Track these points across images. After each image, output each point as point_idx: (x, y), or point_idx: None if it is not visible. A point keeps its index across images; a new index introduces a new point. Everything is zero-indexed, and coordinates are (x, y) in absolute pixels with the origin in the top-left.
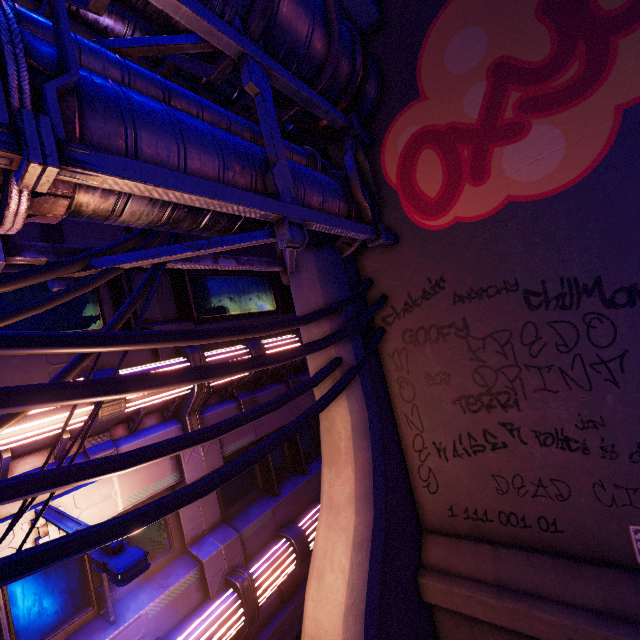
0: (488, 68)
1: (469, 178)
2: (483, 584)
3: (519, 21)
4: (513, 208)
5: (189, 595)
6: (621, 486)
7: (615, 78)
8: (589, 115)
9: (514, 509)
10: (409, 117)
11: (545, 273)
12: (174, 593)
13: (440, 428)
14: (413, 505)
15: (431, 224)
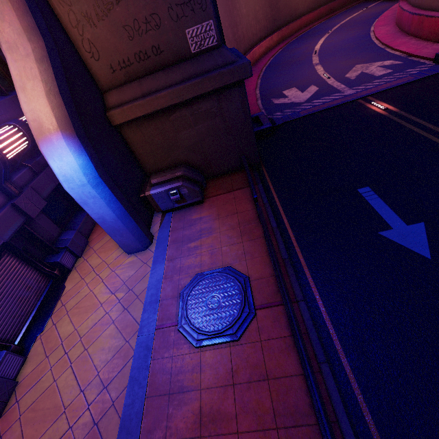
0: None
1: None
2: (137, 99)
3: None
4: None
5: None
6: (178, 4)
7: None
8: None
9: (140, 48)
10: None
11: None
12: None
13: None
14: (89, 74)
15: None
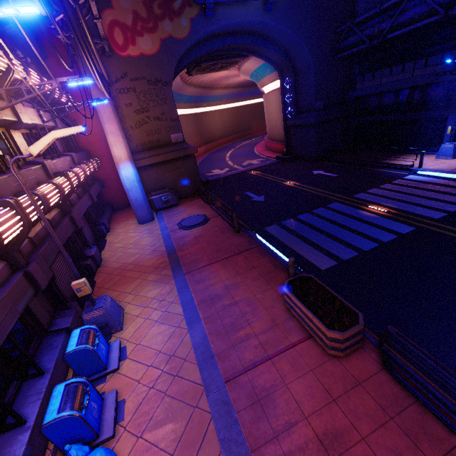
0: (132, 11)
1: (131, 43)
2: (148, 158)
3: (139, 2)
4: (143, 56)
5: (72, 162)
6: (169, 127)
7: (159, 31)
8: (155, 38)
9: (151, 139)
10: (110, 13)
11: (151, 76)
12: (69, 159)
13: (131, 121)
14: None
15: (121, 54)
